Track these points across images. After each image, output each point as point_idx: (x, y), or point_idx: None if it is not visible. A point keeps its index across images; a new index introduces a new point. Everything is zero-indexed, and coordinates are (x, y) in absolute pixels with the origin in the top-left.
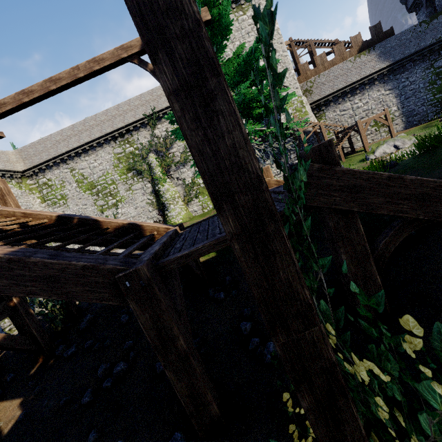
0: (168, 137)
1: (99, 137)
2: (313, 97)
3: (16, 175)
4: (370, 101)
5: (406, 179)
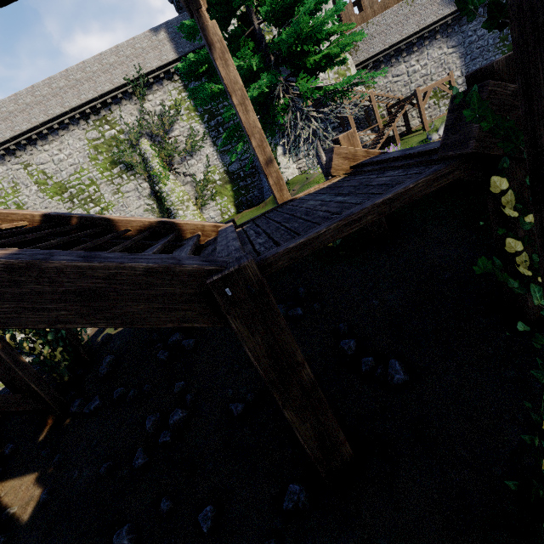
0: (165, 114)
1: (60, 115)
2: (360, 55)
3: None
4: (429, 62)
5: None
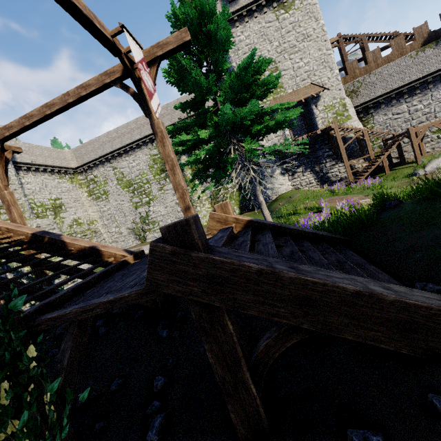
0: None
1: (138, 139)
2: (360, 98)
3: (70, 171)
4: (433, 102)
5: (283, 277)
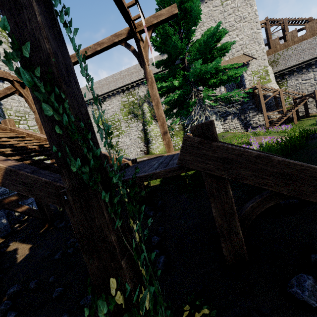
0: None
1: (113, 90)
2: (279, 67)
3: None
4: None
5: (273, 160)
